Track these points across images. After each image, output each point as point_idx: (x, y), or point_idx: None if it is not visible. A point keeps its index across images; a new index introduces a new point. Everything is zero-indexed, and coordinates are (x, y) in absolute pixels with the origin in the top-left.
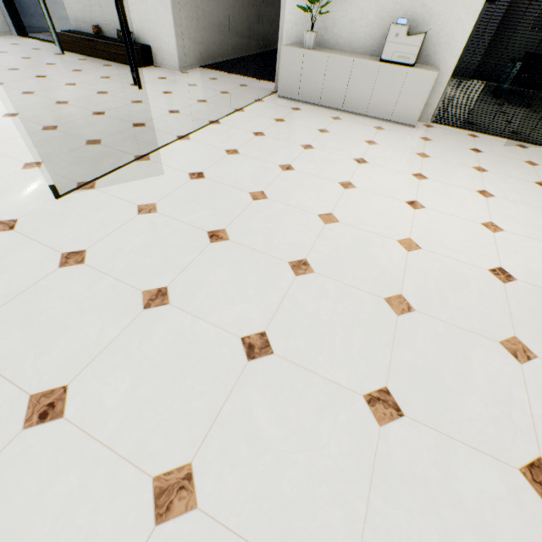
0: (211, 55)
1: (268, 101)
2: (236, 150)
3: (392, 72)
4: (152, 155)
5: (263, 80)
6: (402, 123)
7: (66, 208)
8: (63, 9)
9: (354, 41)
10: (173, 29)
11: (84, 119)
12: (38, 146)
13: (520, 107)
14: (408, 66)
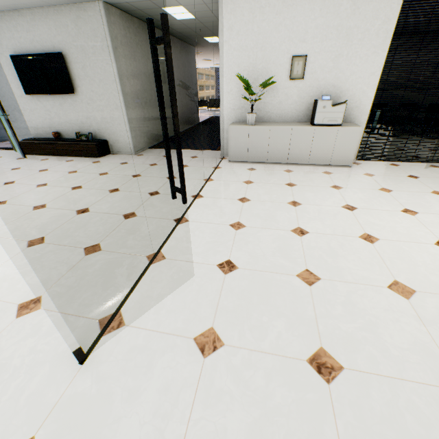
0: (155, 138)
1: (224, 166)
2: (239, 222)
3: (325, 131)
4: (163, 250)
5: (206, 150)
6: (340, 165)
7: (101, 380)
8: (23, 124)
9: (283, 115)
10: (127, 125)
11: (70, 222)
12: (28, 271)
13: (391, 137)
14: (337, 126)
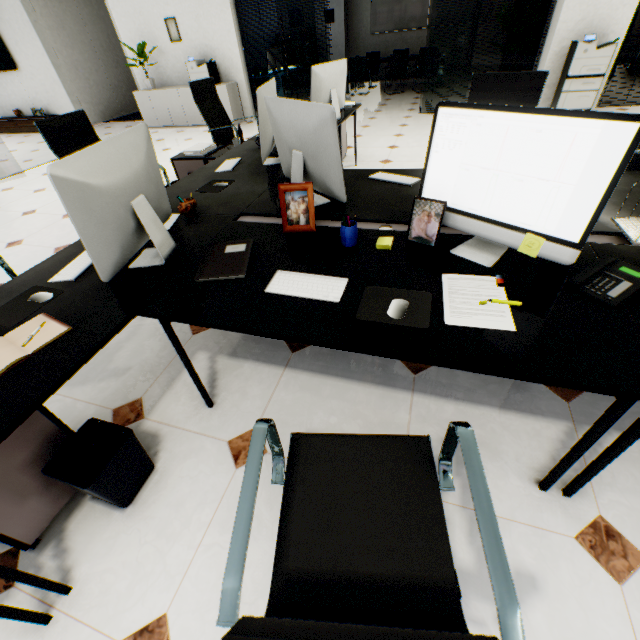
0: (114, 112)
1: None
2: None
3: None
4: (26, 171)
5: None
6: None
7: None
8: None
9: (182, 78)
10: (69, 99)
11: None
12: None
13: (358, 95)
14: None
